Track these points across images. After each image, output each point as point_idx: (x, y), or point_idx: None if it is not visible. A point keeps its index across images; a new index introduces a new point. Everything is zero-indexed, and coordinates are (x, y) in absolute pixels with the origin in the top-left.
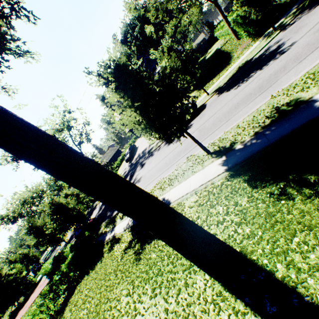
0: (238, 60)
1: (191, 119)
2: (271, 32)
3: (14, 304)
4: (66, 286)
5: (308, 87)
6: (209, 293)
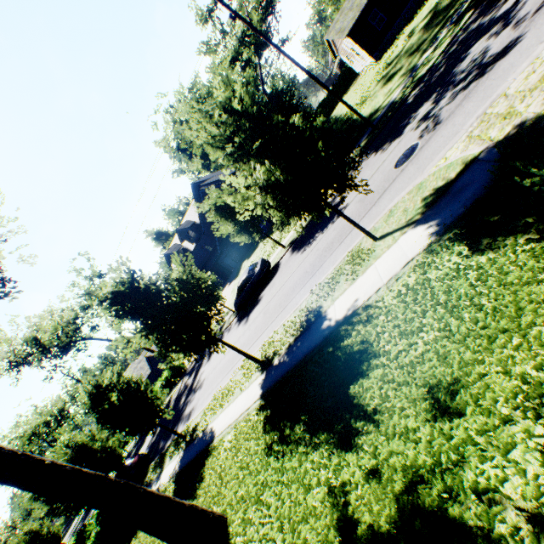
0: None
1: (264, 285)
2: None
3: None
4: None
5: (328, 294)
6: None
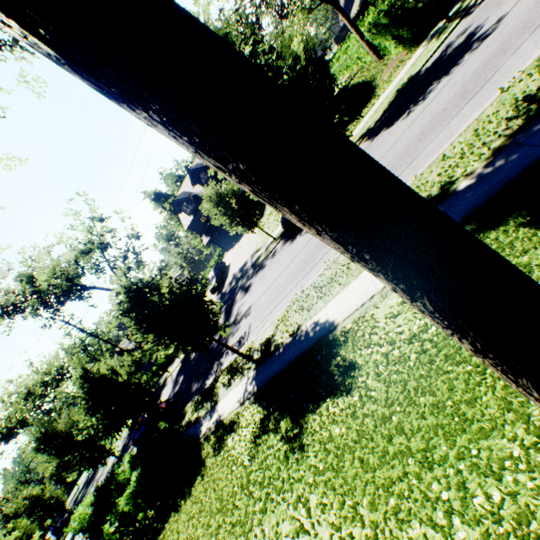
0: (391, 84)
1: None
2: (443, 27)
3: None
4: None
5: None
6: None
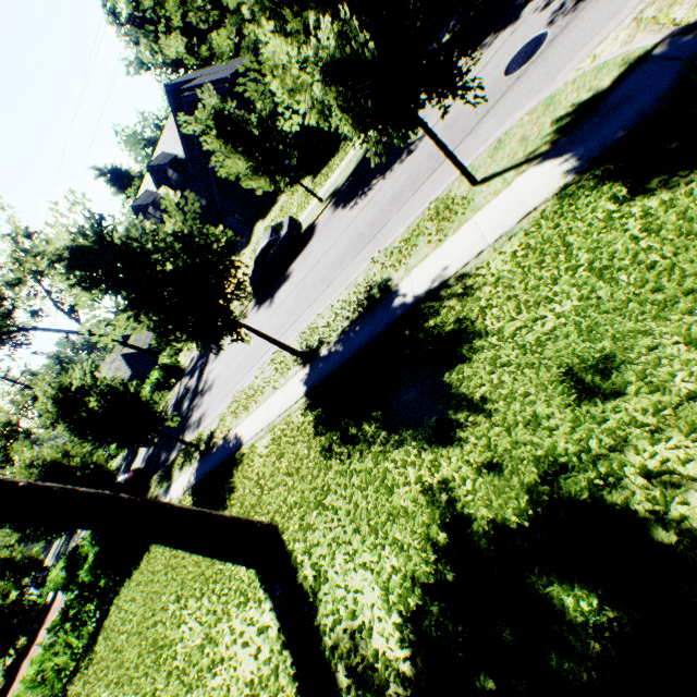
0: None
1: (294, 256)
2: None
3: (9, 654)
4: (95, 605)
5: (400, 263)
6: (247, 583)
